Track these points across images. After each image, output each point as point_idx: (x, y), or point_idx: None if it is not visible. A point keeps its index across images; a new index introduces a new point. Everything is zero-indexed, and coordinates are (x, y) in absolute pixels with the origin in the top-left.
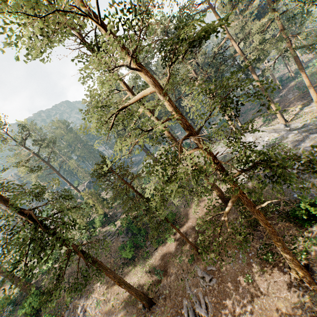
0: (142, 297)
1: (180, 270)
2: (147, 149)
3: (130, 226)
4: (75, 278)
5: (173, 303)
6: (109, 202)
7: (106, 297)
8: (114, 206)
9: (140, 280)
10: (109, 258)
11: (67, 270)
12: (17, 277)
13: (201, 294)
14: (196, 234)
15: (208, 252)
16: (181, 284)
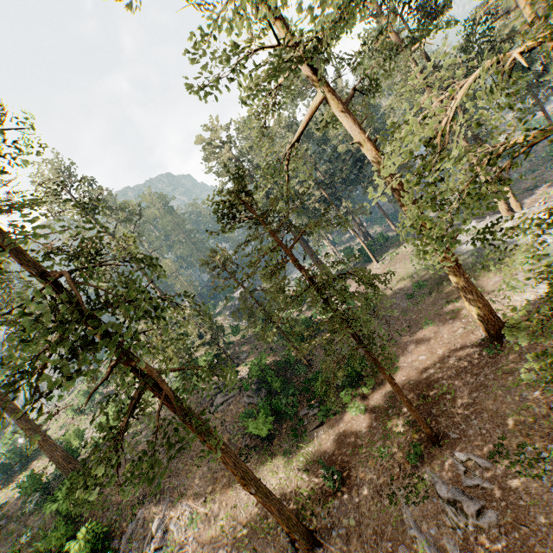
0: (293, 524)
1: (385, 475)
2: (305, 240)
3: (266, 374)
4: (147, 442)
5: (370, 552)
6: (225, 335)
7: (210, 509)
8: (235, 341)
9: (285, 486)
10: (220, 432)
11: (141, 445)
12: (53, 443)
13: (454, 546)
14: (420, 400)
15: (462, 443)
16: (389, 510)
